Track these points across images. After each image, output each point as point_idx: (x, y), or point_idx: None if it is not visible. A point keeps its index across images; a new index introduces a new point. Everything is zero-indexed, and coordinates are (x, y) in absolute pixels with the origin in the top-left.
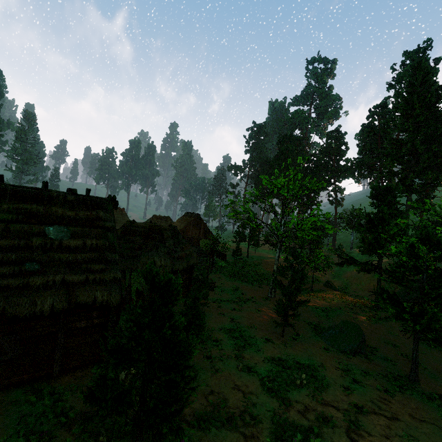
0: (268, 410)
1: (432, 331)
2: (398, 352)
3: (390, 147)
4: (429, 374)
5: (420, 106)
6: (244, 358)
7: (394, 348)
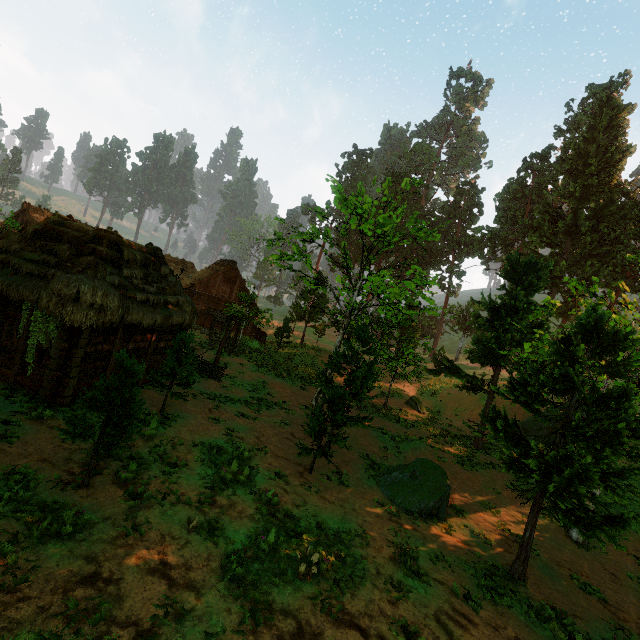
0: (208, 633)
1: (571, 497)
2: (497, 522)
3: (542, 218)
4: (542, 567)
5: (597, 163)
6: (213, 506)
7: (492, 514)
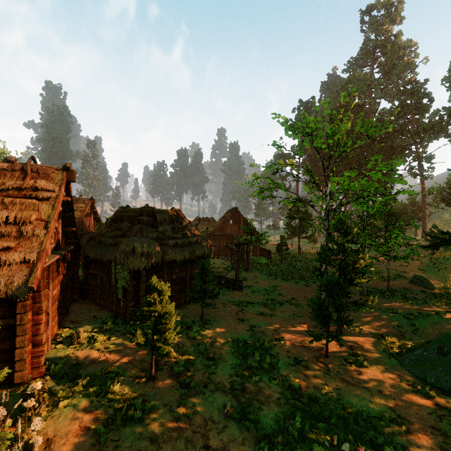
0: None
1: None
2: None
3: None
4: None
5: None
6: (244, 392)
7: None
